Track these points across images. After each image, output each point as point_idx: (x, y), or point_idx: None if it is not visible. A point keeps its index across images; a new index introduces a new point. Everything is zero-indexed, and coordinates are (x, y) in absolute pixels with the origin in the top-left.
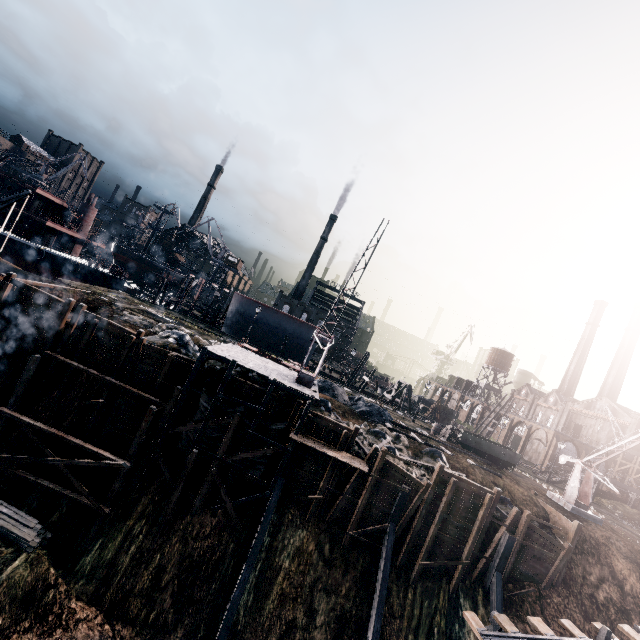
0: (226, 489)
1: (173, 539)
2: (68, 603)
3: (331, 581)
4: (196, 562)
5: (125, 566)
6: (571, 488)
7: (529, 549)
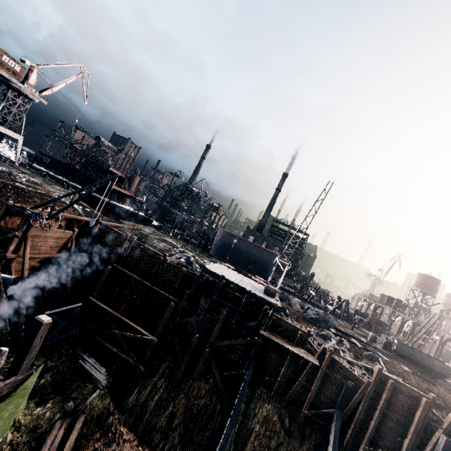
0: (215, 365)
1: (181, 395)
2: (119, 427)
3: (290, 448)
4: (195, 414)
5: (151, 409)
6: None
7: None
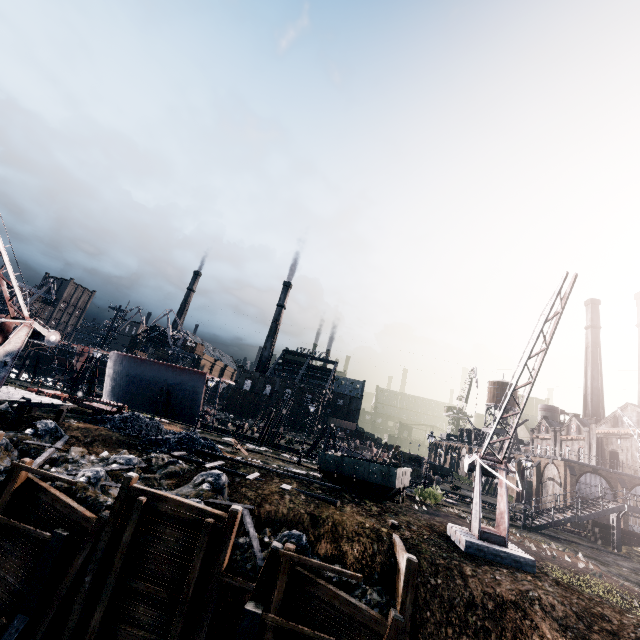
0: None
1: None
2: None
3: None
4: None
5: None
6: (475, 508)
7: None
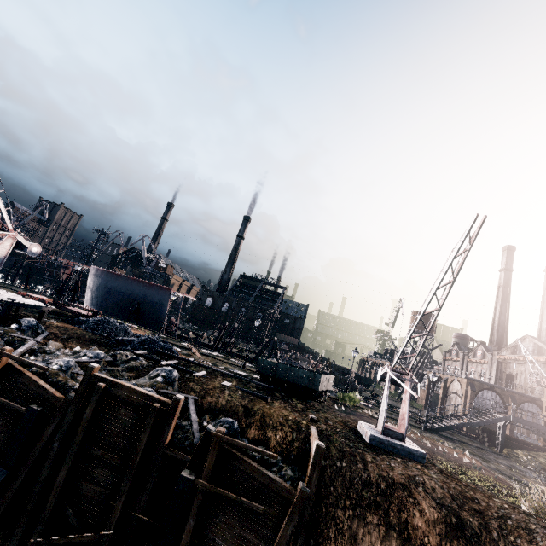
0: None
1: None
2: None
3: None
4: None
5: None
6: (382, 410)
7: (233, 502)
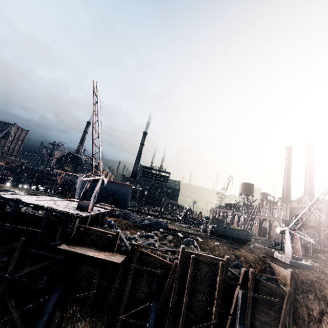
0: (14, 302)
1: None
2: None
3: None
4: None
5: None
6: (287, 248)
7: (261, 299)
